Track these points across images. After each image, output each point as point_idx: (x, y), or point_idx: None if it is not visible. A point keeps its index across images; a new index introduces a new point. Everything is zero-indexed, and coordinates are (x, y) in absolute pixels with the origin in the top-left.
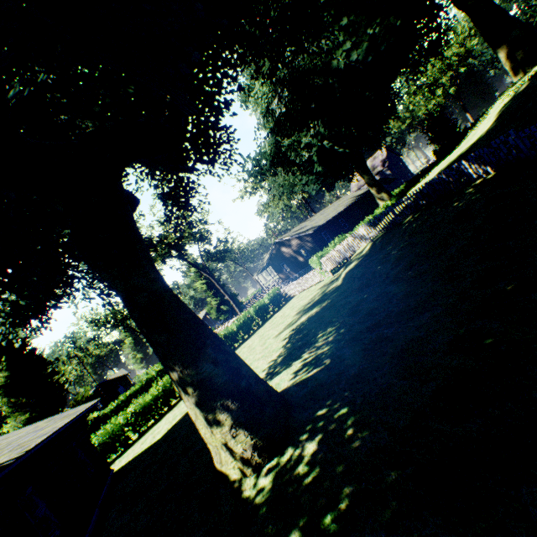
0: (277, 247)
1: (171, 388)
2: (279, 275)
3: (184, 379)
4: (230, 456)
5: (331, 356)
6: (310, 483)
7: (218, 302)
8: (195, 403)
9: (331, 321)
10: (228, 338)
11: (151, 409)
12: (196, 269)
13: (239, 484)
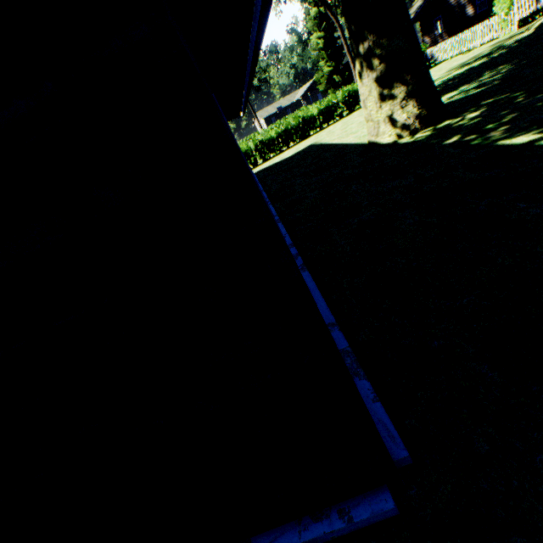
0: None
1: (291, 132)
2: (424, 39)
3: (372, 53)
4: (390, 127)
5: (503, 79)
6: (470, 124)
7: (331, 70)
8: (374, 79)
9: (507, 62)
10: (351, 97)
11: (274, 144)
12: (316, 13)
13: (394, 142)
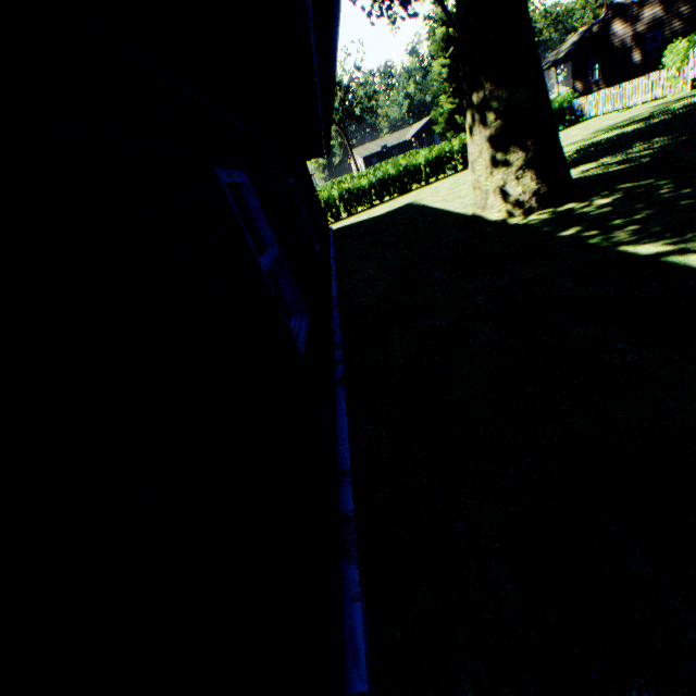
0: (606, 19)
1: (388, 183)
2: (575, 85)
3: (488, 104)
4: (500, 200)
5: (653, 157)
6: (596, 214)
7: (453, 108)
8: (487, 137)
9: (665, 134)
10: None
11: (364, 195)
12: (443, 35)
13: (503, 221)
